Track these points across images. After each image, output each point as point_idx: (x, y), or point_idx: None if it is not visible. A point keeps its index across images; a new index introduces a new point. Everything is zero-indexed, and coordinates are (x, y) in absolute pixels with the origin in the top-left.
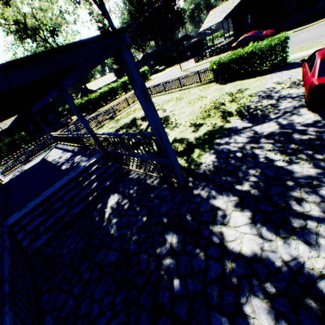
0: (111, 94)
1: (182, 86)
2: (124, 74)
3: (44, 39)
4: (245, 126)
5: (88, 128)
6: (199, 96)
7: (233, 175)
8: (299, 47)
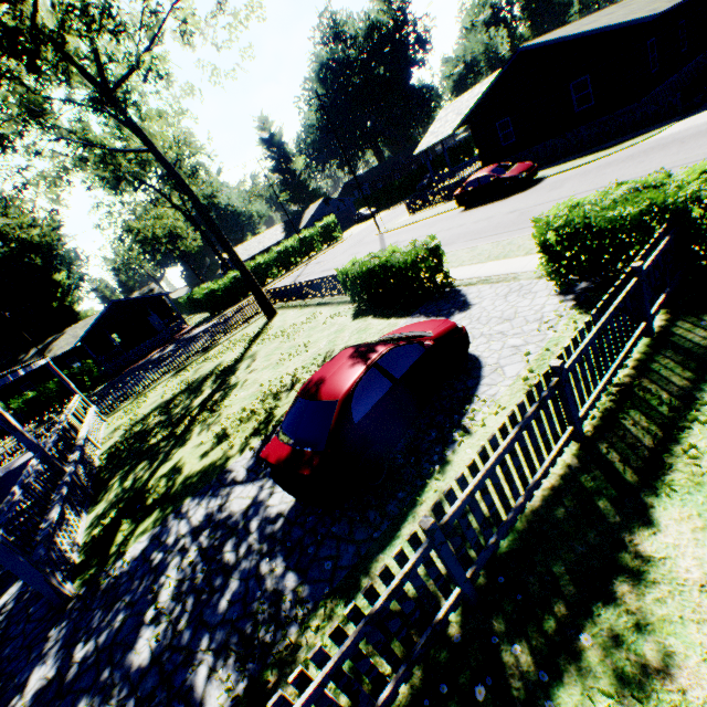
0: (257, 277)
1: (323, 296)
2: (298, 228)
3: (149, 185)
4: (237, 477)
5: (29, 446)
6: (308, 339)
7: (106, 612)
8: (510, 239)
